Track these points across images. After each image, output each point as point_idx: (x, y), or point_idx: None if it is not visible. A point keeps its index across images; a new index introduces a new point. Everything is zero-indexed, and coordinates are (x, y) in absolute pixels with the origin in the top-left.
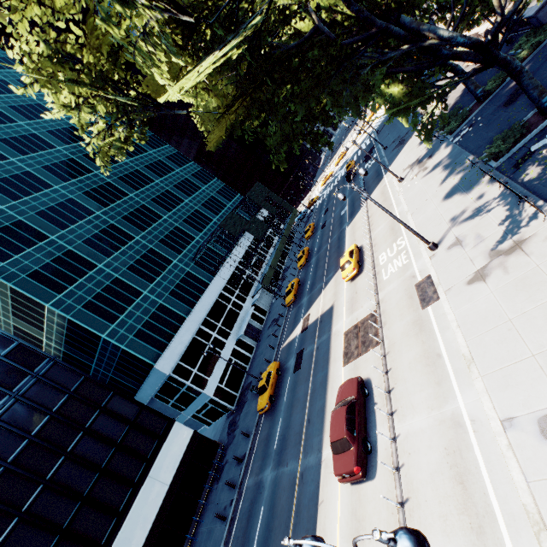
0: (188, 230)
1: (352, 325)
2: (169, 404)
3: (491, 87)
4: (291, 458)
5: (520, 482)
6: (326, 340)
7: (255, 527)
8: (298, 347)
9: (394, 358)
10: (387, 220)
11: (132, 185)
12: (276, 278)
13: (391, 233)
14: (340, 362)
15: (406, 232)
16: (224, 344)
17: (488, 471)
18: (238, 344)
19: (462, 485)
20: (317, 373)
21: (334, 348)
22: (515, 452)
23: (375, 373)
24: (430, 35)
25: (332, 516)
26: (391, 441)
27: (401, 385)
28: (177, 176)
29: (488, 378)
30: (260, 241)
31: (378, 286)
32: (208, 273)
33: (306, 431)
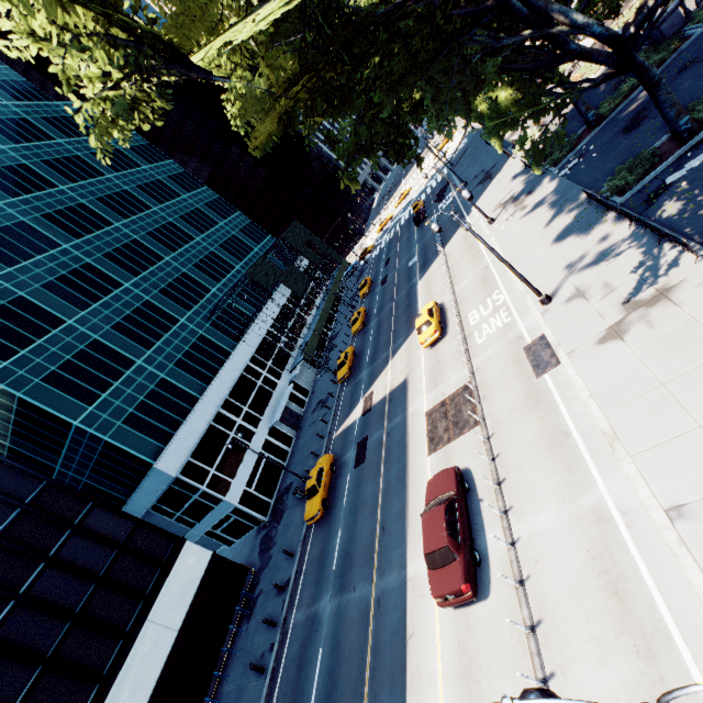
0: (201, 278)
1: (437, 402)
2: (173, 519)
3: (605, 110)
4: (359, 580)
5: (701, 586)
6: (400, 423)
7: (311, 678)
8: (360, 434)
9: (502, 441)
10: (476, 271)
11: (117, 210)
12: (320, 347)
13: (483, 286)
14: (424, 451)
15: (504, 284)
16: (253, 433)
17: (653, 576)
18: (272, 434)
19: (618, 597)
20: (390, 466)
21: (413, 432)
22: (691, 549)
23: (477, 461)
24: (560, 19)
25: (430, 653)
26: (508, 547)
27: (516, 475)
28: (184, 204)
29: (641, 457)
30: (300, 298)
31: (470, 352)
32: (230, 339)
33: (380, 542)
